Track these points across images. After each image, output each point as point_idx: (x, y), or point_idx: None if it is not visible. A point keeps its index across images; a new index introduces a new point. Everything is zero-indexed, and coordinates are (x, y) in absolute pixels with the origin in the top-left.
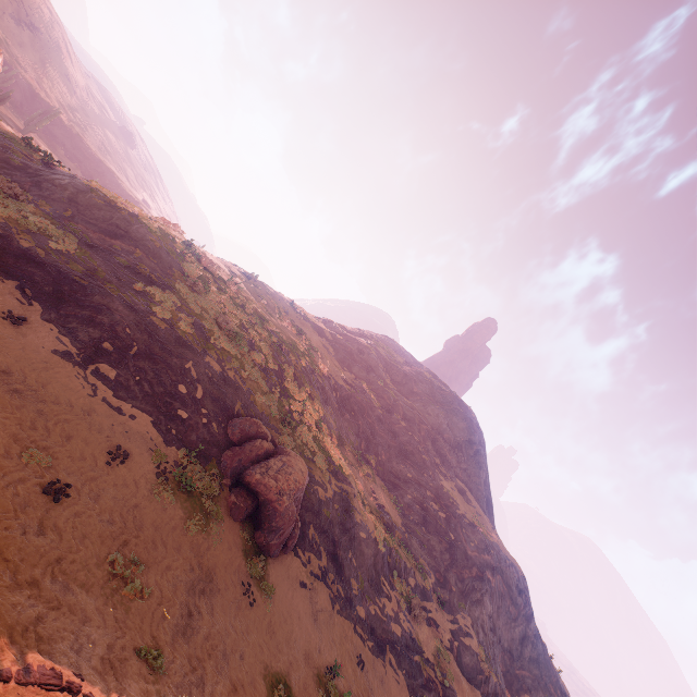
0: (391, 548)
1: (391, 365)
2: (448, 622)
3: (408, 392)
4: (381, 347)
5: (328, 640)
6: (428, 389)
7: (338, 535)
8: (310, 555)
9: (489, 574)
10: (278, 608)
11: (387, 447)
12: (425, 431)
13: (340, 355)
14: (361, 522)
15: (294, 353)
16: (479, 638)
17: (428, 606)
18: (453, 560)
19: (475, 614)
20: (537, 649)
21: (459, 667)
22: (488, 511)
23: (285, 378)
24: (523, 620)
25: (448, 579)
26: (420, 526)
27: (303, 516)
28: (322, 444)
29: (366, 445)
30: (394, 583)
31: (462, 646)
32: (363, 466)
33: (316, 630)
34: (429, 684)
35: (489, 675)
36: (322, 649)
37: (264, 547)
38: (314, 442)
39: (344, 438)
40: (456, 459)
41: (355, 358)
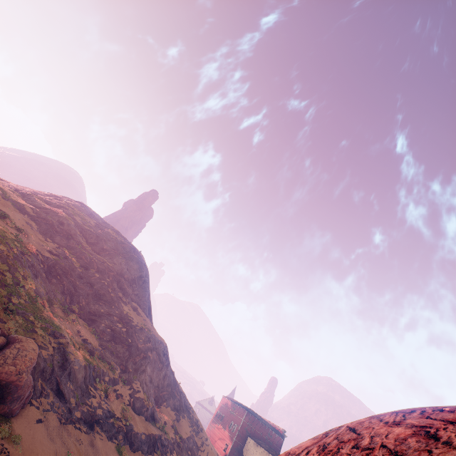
0: (95, 366)
1: (86, 230)
2: (128, 390)
3: (100, 249)
4: (78, 216)
5: (61, 444)
6: (114, 245)
7: (59, 376)
8: (41, 399)
9: (150, 353)
10: (26, 446)
11: (86, 295)
12: (112, 277)
13: (43, 228)
14: (74, 359)
15: (5, 243)
16: (144, 390)
17: (117, 387)
18: (131, 354)
19: (142, 378)
20: (171, 378)
21: (134, 410)
22: (149, 314)
23: (0, 270)
24: (165, 368)
25: (128, 366)
26: (111, 342)
27: (33, 376)
28: (40, 315)
29: (71, 299)
30: (97, 385)
31: (135, 399)
32: (69, 316)
33: (52, 443)
34: (119, 429)
35: (149, 406)
36: (58, 451)
37: (7, 413)
38: (33, 316)
39: (53, 299)
40: (132, 289)
41: (57, 229)
